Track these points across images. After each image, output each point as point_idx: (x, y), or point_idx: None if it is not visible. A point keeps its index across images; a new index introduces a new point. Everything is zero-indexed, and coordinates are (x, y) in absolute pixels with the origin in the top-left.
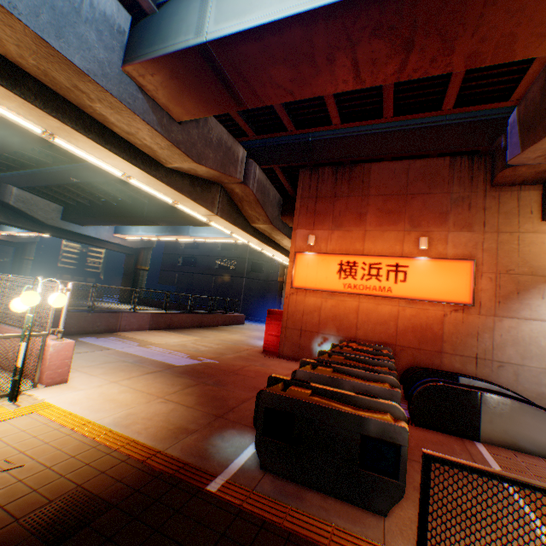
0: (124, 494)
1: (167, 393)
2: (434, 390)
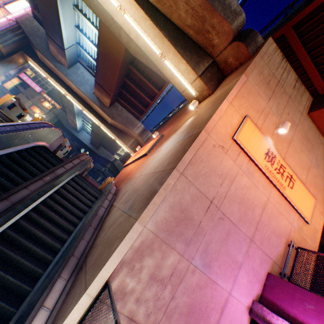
0: None
1: None
2: None
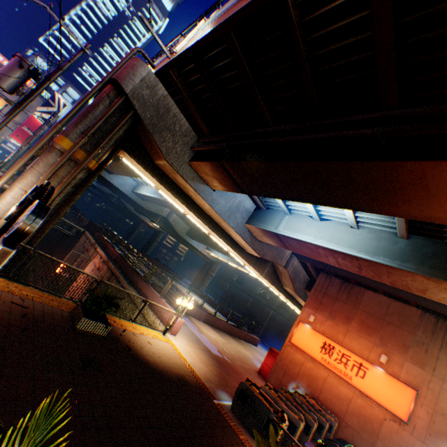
0: (193, 384)
1: (206, 362)
2: (330, 444)
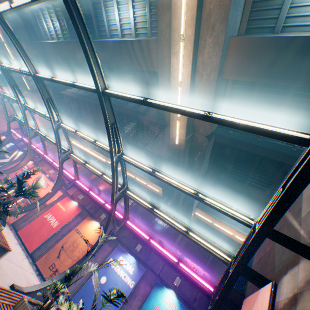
0: None
1: None
2: None
